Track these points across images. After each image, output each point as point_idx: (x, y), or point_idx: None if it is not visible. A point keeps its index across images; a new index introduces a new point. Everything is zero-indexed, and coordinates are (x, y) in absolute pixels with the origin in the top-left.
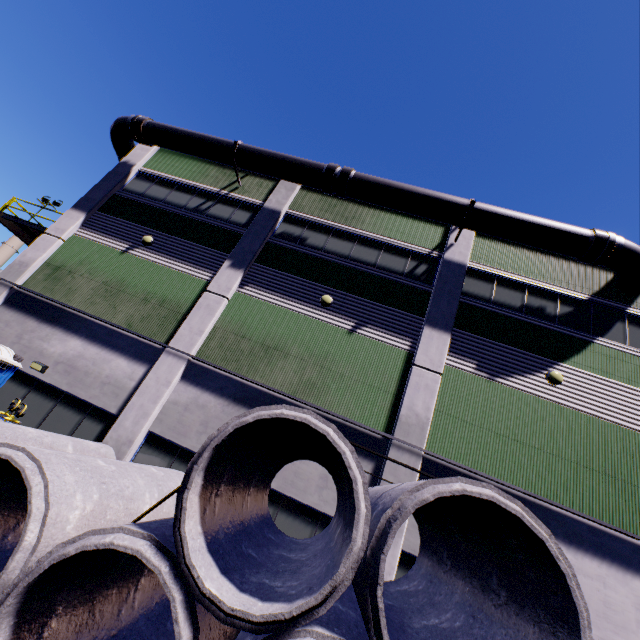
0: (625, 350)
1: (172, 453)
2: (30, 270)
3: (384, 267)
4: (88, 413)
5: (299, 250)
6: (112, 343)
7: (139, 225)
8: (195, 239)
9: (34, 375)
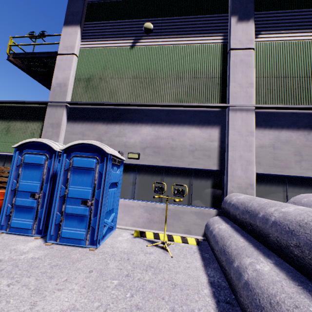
0: None
1: (281, 183)
2: (69, 88)
3: None
4: (192, 176)
5: None
6: (176, 120)
7: (128, 20)
8: (185, 13)
9: (132, 163)
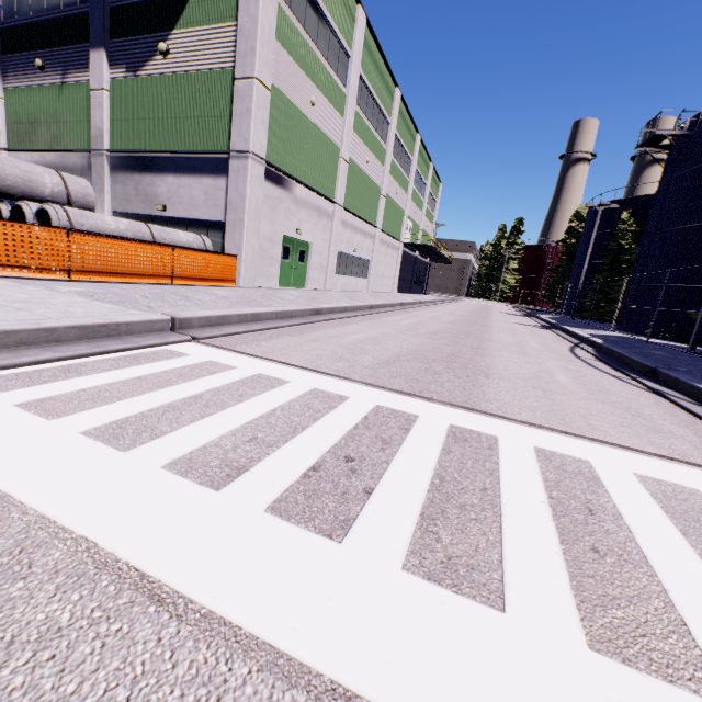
0: None
1: None
2: None
3: (66, 4)
4: None
5: (17, 25)
6: None
7: None
8: None
9: None
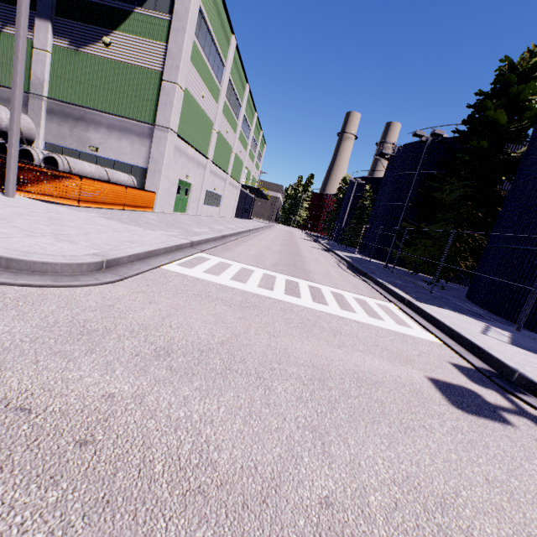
0: (151, 14)
1: None
2: None
3: None
4: None
5: None
6: None
7: None
8: None
9: None
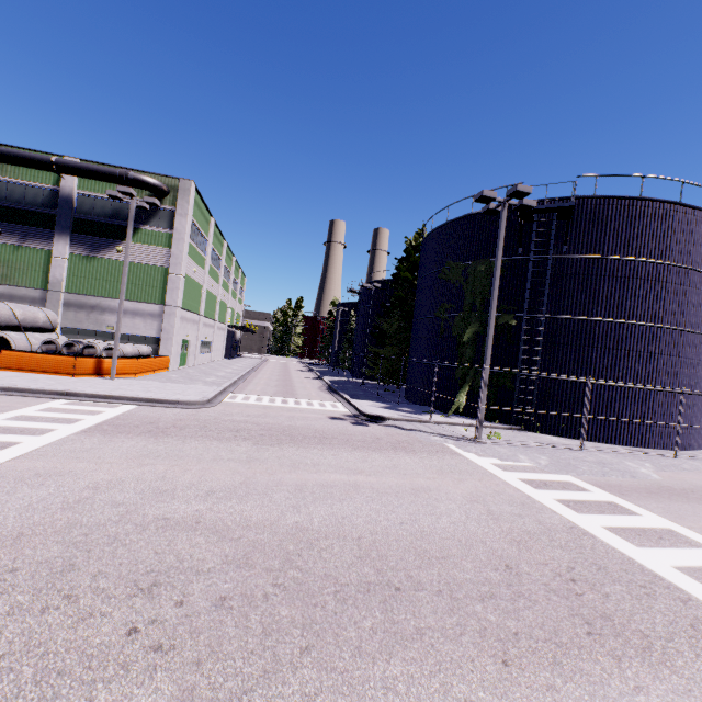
0: (156, 230)
1: None
2: None
3: (29, 202)
4: None
5: None
6: None
7: None
8: None
9: None
